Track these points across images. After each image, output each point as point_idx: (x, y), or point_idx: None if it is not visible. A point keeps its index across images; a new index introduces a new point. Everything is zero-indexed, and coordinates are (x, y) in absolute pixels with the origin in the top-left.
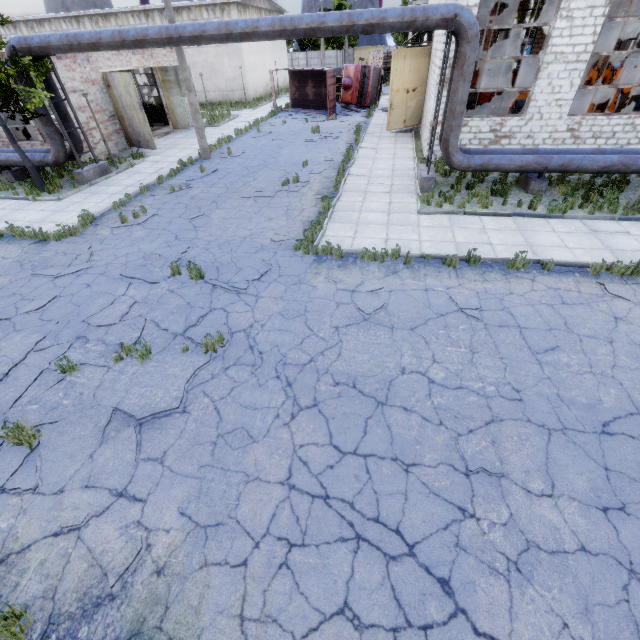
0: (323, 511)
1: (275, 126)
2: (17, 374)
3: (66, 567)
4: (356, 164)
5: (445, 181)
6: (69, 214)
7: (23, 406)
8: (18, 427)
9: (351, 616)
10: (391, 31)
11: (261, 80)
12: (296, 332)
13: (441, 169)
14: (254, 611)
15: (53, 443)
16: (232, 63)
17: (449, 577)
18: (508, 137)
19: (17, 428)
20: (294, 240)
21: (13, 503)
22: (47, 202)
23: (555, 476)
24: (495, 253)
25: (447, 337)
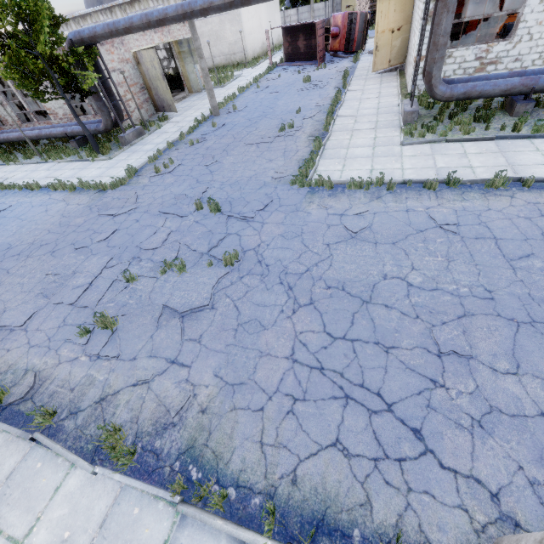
0: (319, 378)
1: (271, 80)
2: (97, 283)
3: (143, 405)
4: (344, 106)
5: (428, 113)
6: (118, 169)
7: (104, 304)
8: (104, 316)
9: (341, 448)
10: None
11: (258, 40)
12: (295, 249)
13: (424, 102)
14: (270, 440)
15: (126, 328)
16: (233, 28)
17: (420, 428)
18: (494, 63)
19: (103, 317)
20: (291, 176)
21: (105, 365)
22: (102, 161)
23: (520, 359)
24: (475, 175)
25: (425, 249)
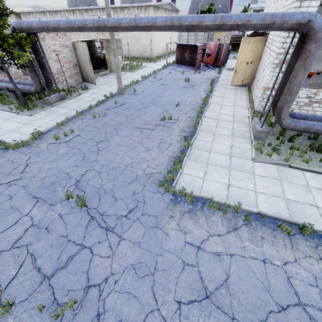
0: None
1: (164, 75)
2: None
3: None
4: (209, 108)
5: (271, 130)
6: (31, 127)
7: None
8: None
9: None
10: (252, 30)
11: (161, 47)
12: (142, 301)
13: (268, 121)
14: None
15: None
16: (147, 37)
17: None
18: (319, 102)
19: None
20: (160, 174)
21: None
22: (24, 116)
23: None
24: None
25: None
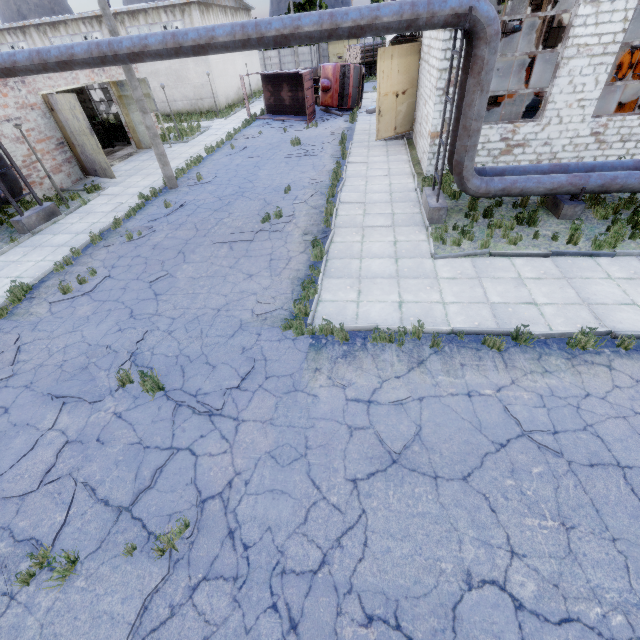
0: None
1: (250, 139)
2: None
3: None
4: (346, 186)
5: (455, 205)
6: (0, 281)
7: None
8: None
9: None
10: (386, 33)
11: (232, 85)
12: (296, 495)
13: (449, 190)
14: None
15: None
16: (198, 69)
17: None
18: (522, 145)
19: None
20: (282, 311)
21: None
22: None
23: None
24: (545, 320)
25: (520, 494)
